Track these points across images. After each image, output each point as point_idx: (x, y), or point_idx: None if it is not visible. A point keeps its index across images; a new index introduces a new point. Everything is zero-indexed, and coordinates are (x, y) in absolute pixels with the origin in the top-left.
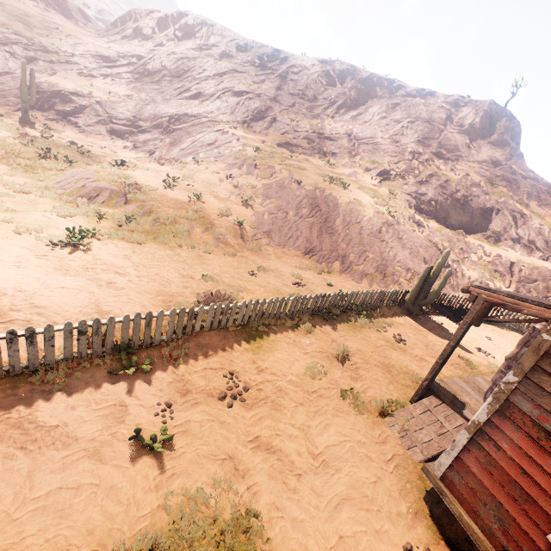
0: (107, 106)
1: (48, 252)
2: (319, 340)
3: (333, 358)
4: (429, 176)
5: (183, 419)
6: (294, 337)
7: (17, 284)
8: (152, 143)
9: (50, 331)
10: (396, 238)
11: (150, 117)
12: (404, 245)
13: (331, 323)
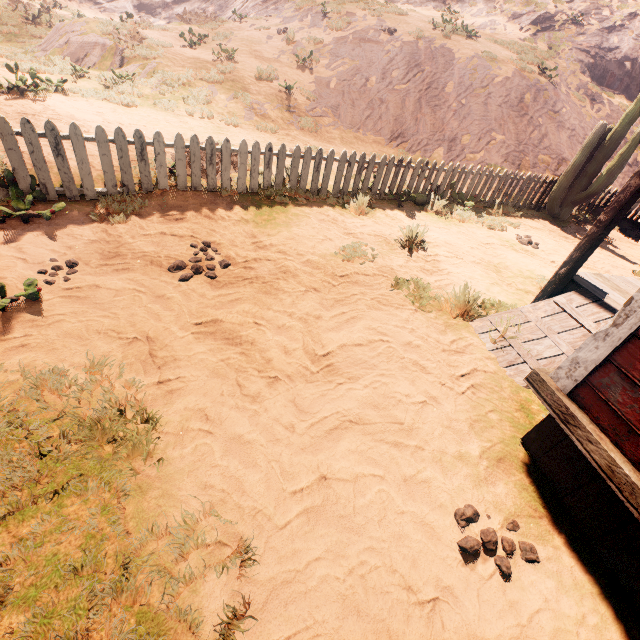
0: None
1: None
2: (380, 225)
3: (397, 245)
4: (628, 17)
5: (87, 283)
6: (334, 215)
7: None
8: None
9: None
10: (549, 110)
11: None
12: (561, 124)
13: (408, 211)
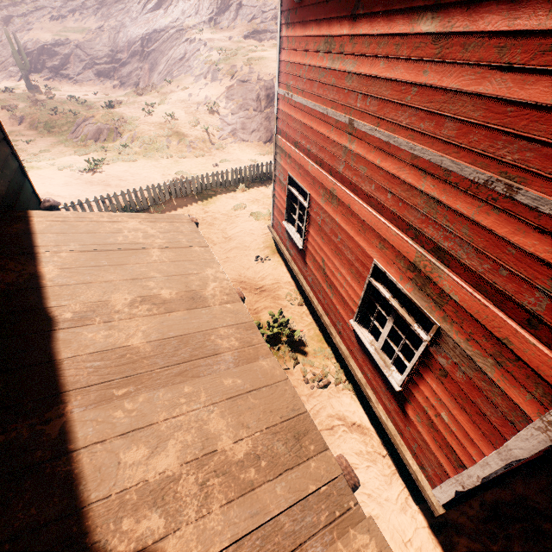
0: (85, 47)
1: (80, 177)
2: (251, 194)
3: (256, 201)
4: None
5: None
6: (232, 194)
7: (70, 193)
8: (135, 74)
9: (88, 202)
10: None
11: (125, 46)
12: None
13: (266, 184)
